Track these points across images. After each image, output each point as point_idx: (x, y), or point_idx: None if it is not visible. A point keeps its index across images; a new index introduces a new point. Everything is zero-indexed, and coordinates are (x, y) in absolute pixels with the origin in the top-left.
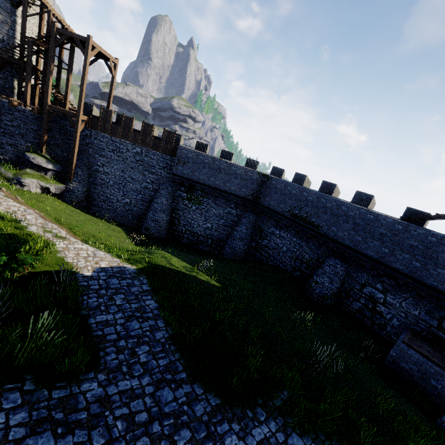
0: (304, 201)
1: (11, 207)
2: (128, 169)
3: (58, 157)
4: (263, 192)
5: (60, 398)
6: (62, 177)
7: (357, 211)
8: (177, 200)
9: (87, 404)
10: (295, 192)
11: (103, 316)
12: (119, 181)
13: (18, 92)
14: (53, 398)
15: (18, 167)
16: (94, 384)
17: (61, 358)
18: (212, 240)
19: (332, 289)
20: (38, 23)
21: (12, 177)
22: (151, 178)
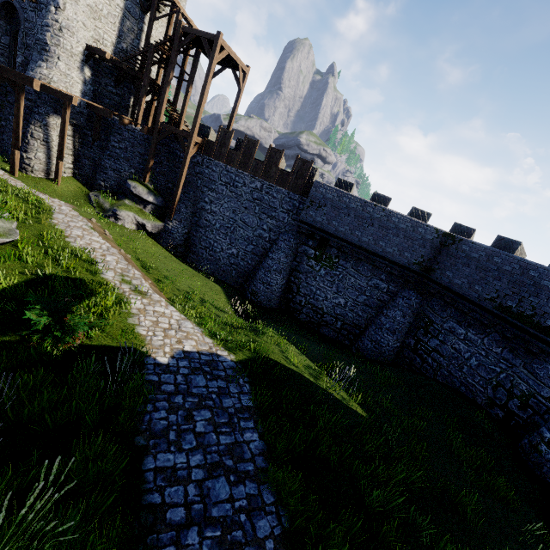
0: (531, 287)
1: (93, 243)
2: (241, 209)
3: (162, 188)
4: (442, 262)
5: None
6: (163, 213)
7: None
8: (300, 258)
9: None
10: (509, 268)
11: (169, 456)
12: (228, 225)
13: (132, 110)
14: None
15: (117, 197)
16: None
17: None
18: (343, 324)
19: None
20: (165, 30)
21: (109, 208)
22: (269, 224)
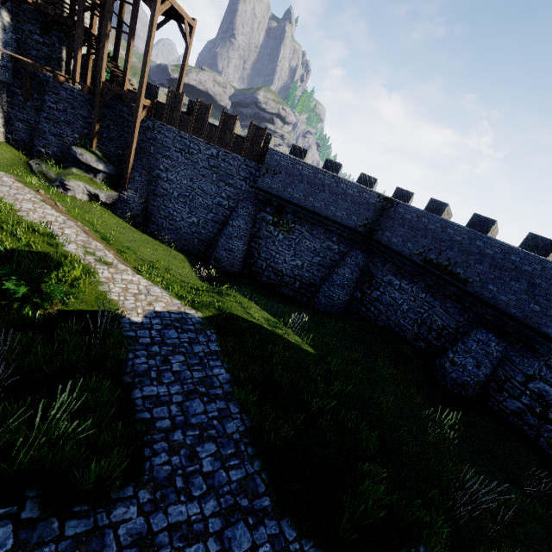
0: (447, 242)
1: (47, 216)
2: (198, 177)
3: (112, 155)
4: (382, 224)
5: (77, 537)
6: (116, 182)
7: (538, 265)
8: (259, 225)
9: (119, 549)
10: (433, 227)
11: (153, 388)
12: (186, 193)
13: (66, 64)
14: (66, 537)
15: (62, 165)
16: (131, 510)
17: (87, 457)
18: (301, 283)
19: (477, 376)
20: None
21: (55, 178)
22: (228, 191)
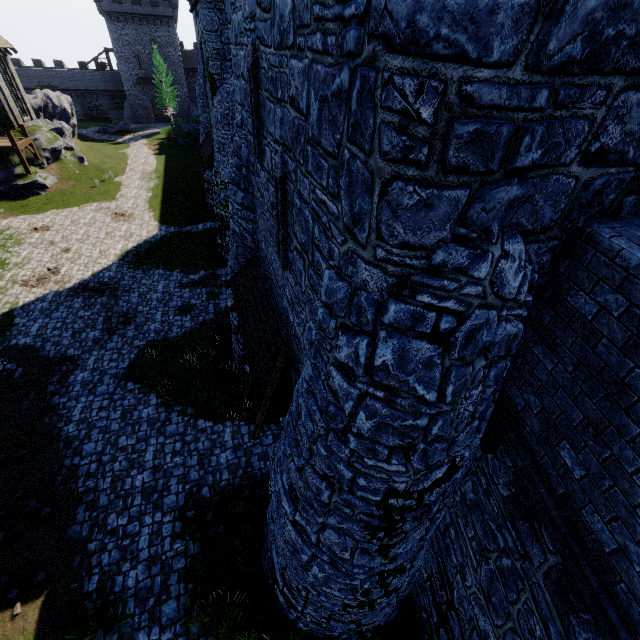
0: (41, 77)
1: None
2: None
3: None
4: None
5: None
6: None
7: (65, 73)
8: None
9: None
10: (31, 73)
11: None
12: None
13: None
14: None
15: None
16: None
17: None
18: None
19: (84, 111)
20: None
21: None
22: None
